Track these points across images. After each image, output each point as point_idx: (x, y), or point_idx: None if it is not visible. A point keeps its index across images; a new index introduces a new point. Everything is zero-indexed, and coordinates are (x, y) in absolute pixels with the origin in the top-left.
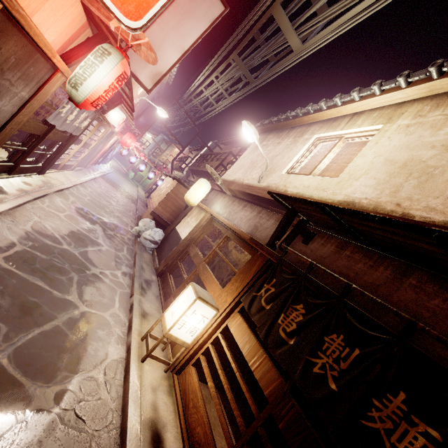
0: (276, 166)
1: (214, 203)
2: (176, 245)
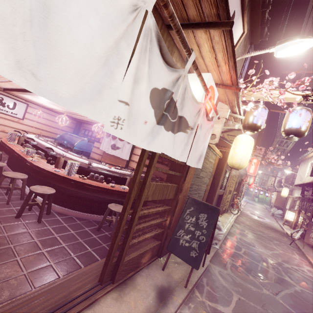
0: (303, 175)
1: (294, 194)
2: None
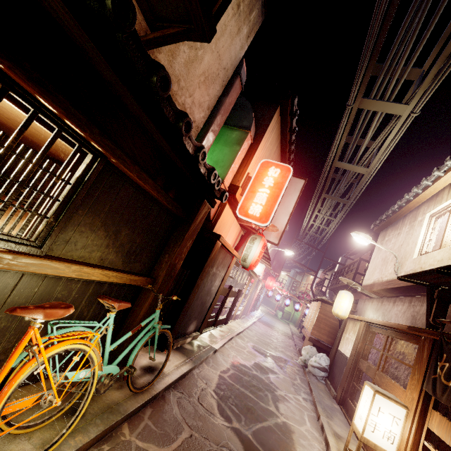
0: (405, 254)
1: (365, 311)
2: (344, 365)
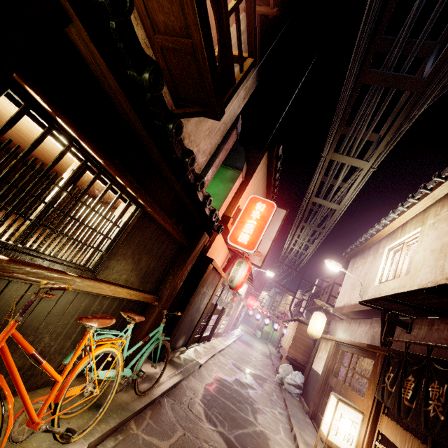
0: (368, 281)
1: (336, 331)
2: (317, 382)
